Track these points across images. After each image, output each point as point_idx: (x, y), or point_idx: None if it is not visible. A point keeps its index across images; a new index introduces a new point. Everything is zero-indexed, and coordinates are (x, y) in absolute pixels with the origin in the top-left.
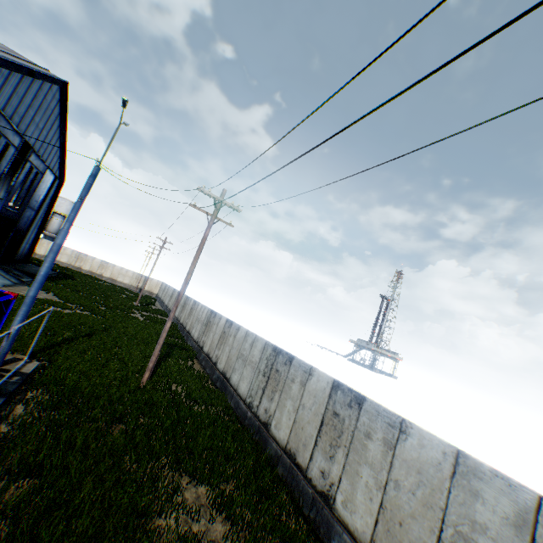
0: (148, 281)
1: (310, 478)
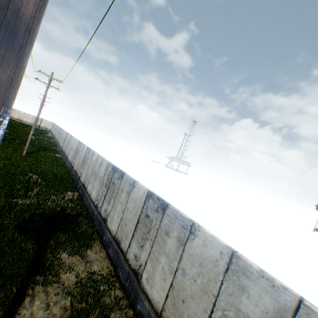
0: (43, 121)
1: (78, 175)
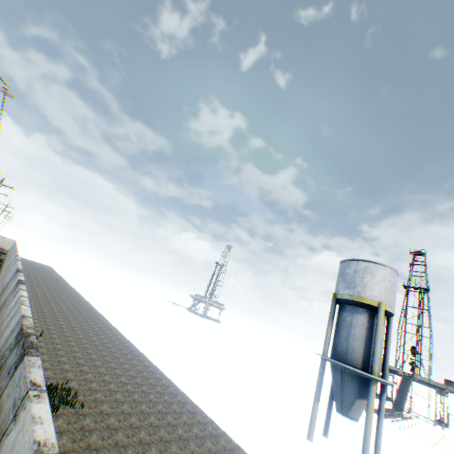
0: (1, 239)
1: None
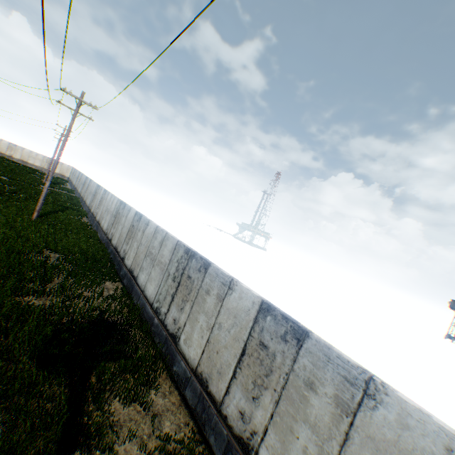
0: (59, 165)
1: (120, 255)
